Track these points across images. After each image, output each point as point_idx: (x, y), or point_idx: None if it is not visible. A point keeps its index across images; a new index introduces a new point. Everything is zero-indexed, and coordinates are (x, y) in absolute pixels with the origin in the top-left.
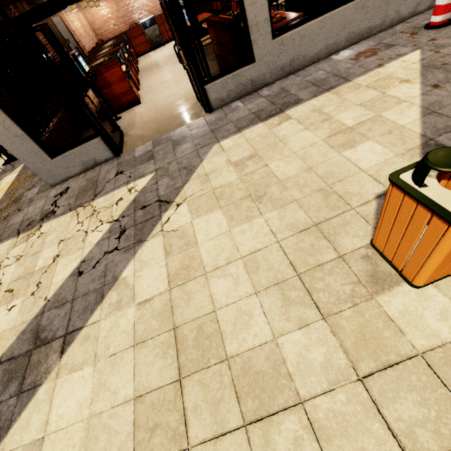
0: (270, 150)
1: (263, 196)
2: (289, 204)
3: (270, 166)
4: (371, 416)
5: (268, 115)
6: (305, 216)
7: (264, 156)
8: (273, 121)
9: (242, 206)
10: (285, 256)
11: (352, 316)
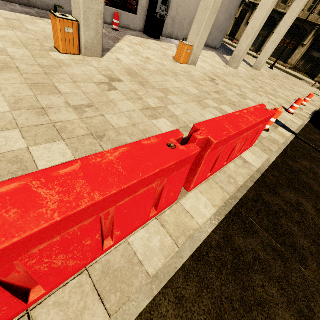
0: (28, 22)
1: (16, 28)
2: (29, 33)
3: (25, 25)
4: (33, 60)
5: (33, 15)
6: (34, 37)
7: (24, 22)
8: (35, 18)
9: (3, 26)
10: (19, 40)
11: (38, 52)
